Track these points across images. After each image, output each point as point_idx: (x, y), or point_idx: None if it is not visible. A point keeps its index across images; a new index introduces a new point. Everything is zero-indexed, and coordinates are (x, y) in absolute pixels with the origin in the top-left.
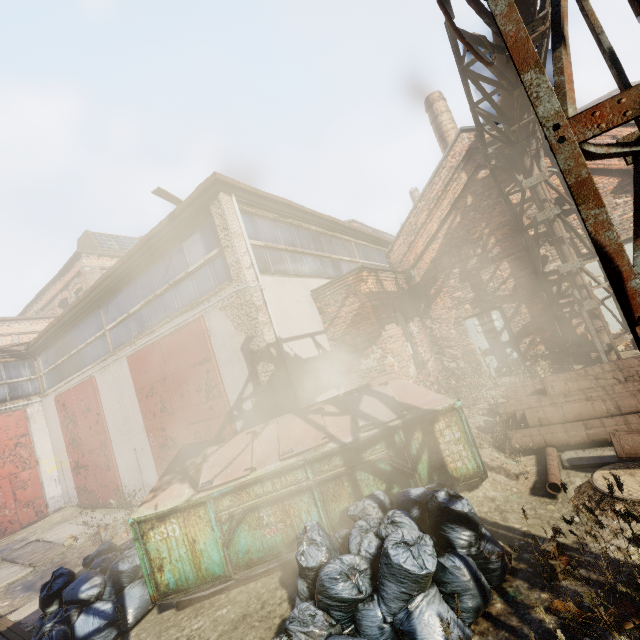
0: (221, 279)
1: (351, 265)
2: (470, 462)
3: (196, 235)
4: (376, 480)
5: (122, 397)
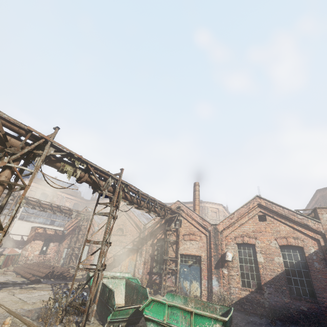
0: None
1: (61, 222)
2: (1, 263)
3: None
4: None
5: None
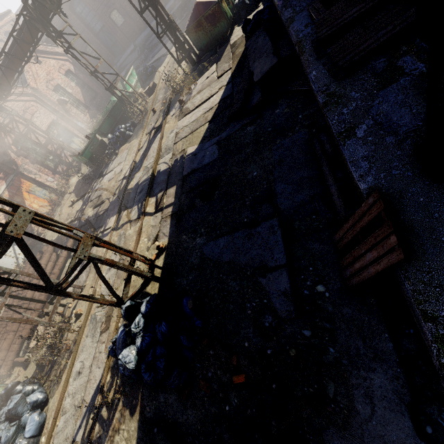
0: None
1: None
2: None
3: None
4: None
5: None
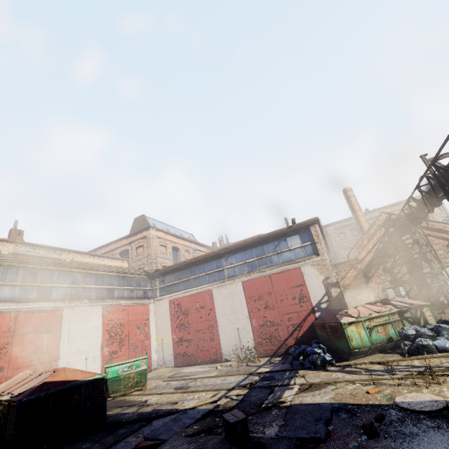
0: (310, 254)
1: None
2: (435, 323)
3: (297, 235)
4: (409, 324)
5: (233, 301)
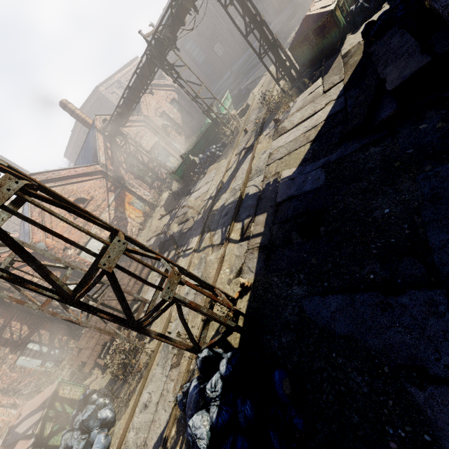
0: None
1: None
2: (81, 389)
3: None
4: (58, 435)
5: None
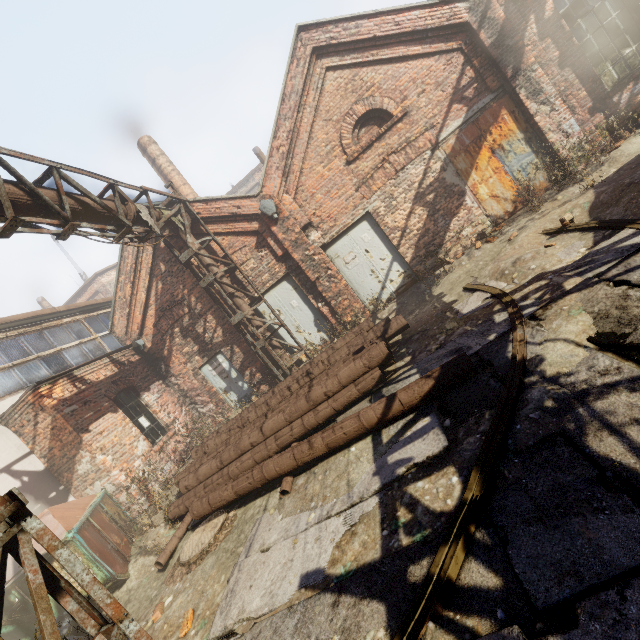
0: None
1: (83, 347)
2: (98, 575)
3: None
4: None
5: None
